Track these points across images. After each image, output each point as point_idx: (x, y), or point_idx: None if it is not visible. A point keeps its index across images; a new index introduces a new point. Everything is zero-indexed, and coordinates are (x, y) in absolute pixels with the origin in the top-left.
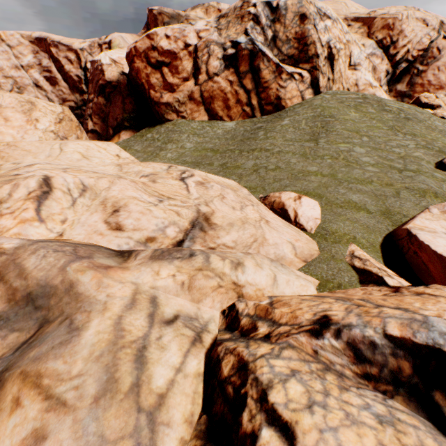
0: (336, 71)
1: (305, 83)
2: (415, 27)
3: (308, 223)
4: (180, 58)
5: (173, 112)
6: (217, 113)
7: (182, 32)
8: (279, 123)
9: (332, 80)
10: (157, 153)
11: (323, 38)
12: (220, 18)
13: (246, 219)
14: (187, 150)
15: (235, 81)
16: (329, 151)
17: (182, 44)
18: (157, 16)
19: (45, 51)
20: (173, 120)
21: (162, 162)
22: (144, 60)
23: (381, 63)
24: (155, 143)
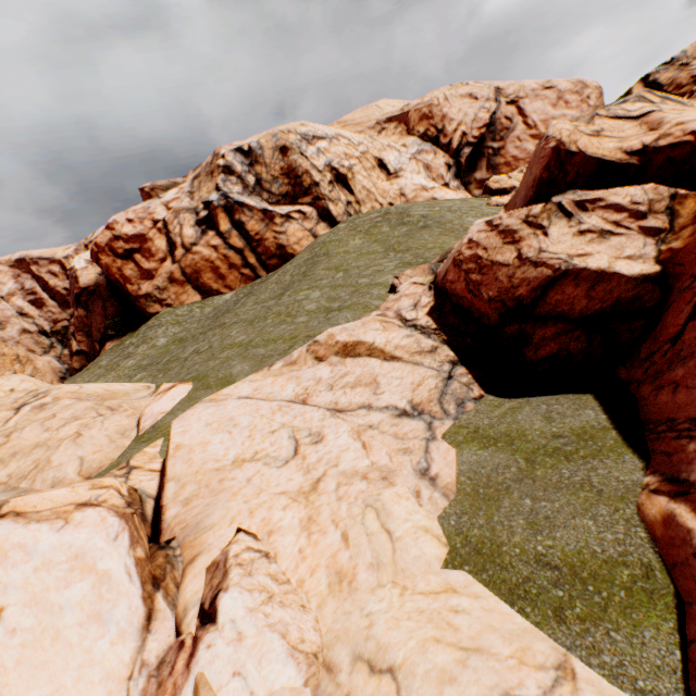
0: (359, 190)
1: (312, 219)
2: (462, 105)
3: (146, 422)
4: (151, 238)
5: (155, 303)
6: (211, 288)
7: (147, 210)
8: (268, 281)
9: (357, 202)
10: (119, 364)
11: (318, 163)
12: (194, 180)
13: (47, 441)
14: (156, 348)
15: (220, 244)
16: (281, 307)
17: (151, 222)
18: (151, 193)
19: (28, 272)
20: (158, 313)
21: (115, 374)
22: (110, 253)
23: (436, 158)
24: (128, 349)
